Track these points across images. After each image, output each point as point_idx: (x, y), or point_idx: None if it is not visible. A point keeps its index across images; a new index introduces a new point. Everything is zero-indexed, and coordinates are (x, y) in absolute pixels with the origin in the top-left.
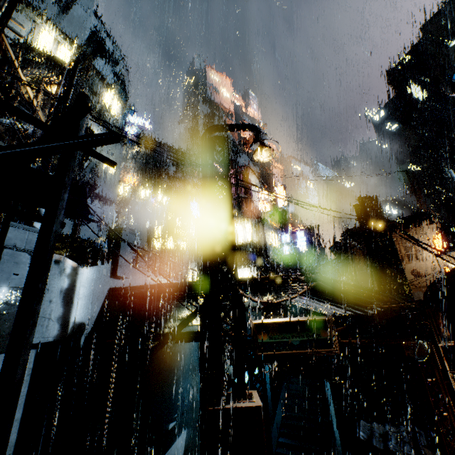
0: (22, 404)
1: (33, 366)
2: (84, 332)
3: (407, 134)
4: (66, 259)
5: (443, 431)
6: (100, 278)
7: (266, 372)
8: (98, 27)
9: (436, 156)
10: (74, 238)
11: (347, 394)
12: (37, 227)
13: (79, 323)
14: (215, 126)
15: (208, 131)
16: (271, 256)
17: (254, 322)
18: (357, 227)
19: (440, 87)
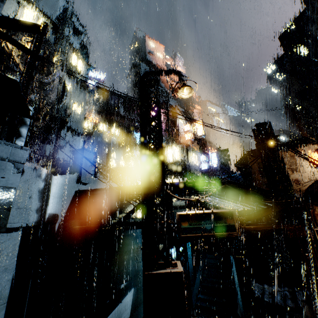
0: (12, 269)
1: (19, 243)
2: (57, 221)
3: (292, 81)
4: (41, 168)
5: (316, 291)
6: (68, 183)
7: (189, 251)
8: (66, 7)
9: (314, 97)
10: (53, 158)
11: (246, 265)
12: (18, 144)
13: (54, 214)
14: (149, 72)
15: (144, 75)
16: (193, 170)
17: (178, 213)
18: (254, 149)
19: (317, 46)
